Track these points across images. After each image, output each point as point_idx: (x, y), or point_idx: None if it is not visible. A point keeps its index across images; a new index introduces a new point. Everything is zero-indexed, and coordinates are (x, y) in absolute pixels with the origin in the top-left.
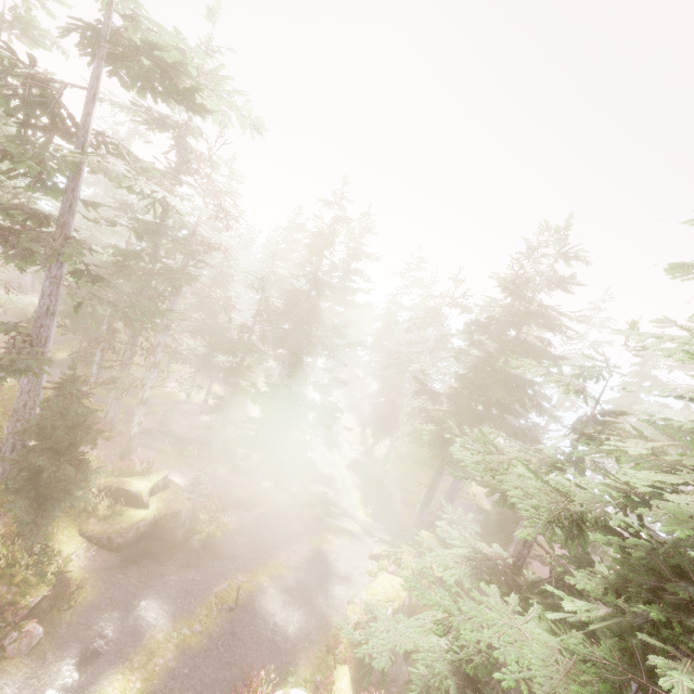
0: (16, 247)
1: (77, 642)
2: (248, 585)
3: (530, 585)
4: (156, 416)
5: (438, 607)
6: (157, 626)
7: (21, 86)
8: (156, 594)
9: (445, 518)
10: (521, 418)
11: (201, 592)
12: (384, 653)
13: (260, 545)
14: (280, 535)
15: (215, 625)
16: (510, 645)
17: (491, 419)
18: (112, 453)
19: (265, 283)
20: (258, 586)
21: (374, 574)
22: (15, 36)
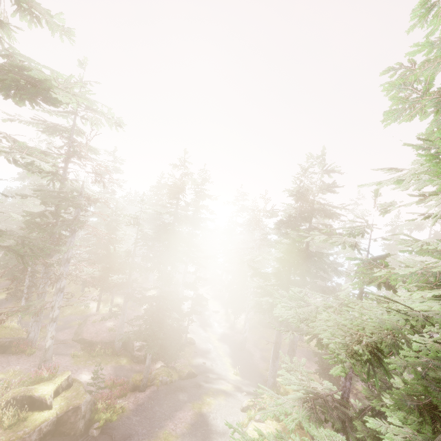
0: None
1: None
2: None
3: (358, 414)
4: (72, 329)
5: None
6: None
7: None
8: None
9: (284, 367)
10: (325, 280)
11: None
12: None
13: (152, 420)
14: (168, 407)
15: None
16: None
17: (306, 284)
18: (32, 366)
19: (139, 220)
20: None
21: (245, 424)
22: None
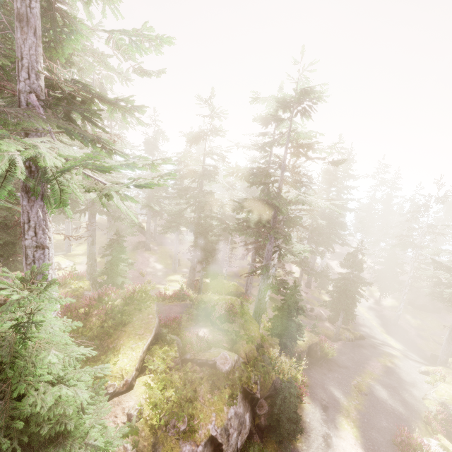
0: (264, 236)
1: (316, 400)
2: (364, 382)
3: None
4: (257, 289)
5: None
6: (341, 398)
7: (256, 171)
8: (329, 383)
9: None
10: None
11: (346, 384)
12: None
13: (354, 361)
14: (360, 356)
15: (363, 401)
16: None
17: None
18: None
19: (313, 212)
20: (369, 383)
21: (432, 383)
22: (211, 135)
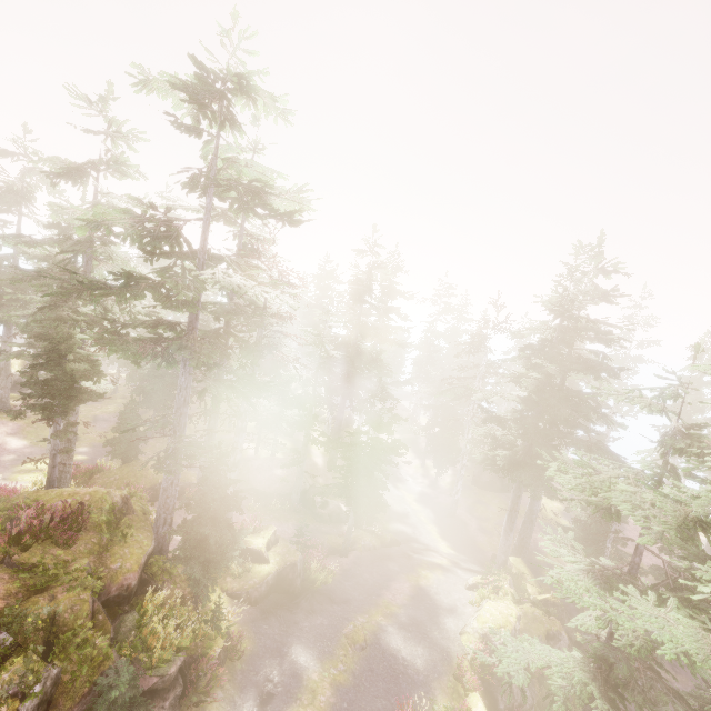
0: (163, 355)
1: (253, 686)
2: (369, 625)
3: (650, 588)
4: None
5: (594, 607)
6: (310, 667)
7: (153, 227)
8: (298, 640)
9: (548, 539)
10: (589, 431)
11: (332, 635)
12: (519, 671)
13: (366, 587)
14: (379, 575)
15: (354, 663)
16: (661, 630)
17: (562, 437)
18: None
19: (322, 338)
20: (377, 625)
21: (477, 603)
22: (110, 173)
